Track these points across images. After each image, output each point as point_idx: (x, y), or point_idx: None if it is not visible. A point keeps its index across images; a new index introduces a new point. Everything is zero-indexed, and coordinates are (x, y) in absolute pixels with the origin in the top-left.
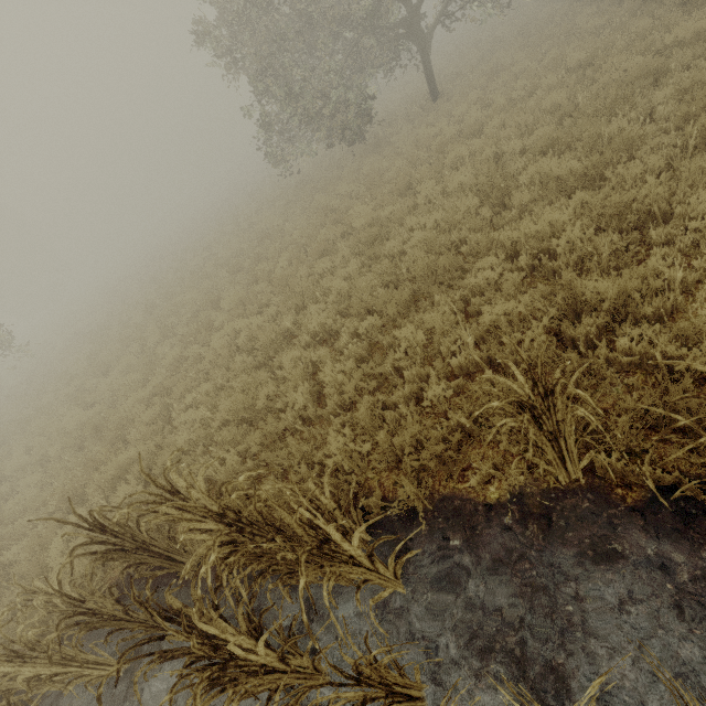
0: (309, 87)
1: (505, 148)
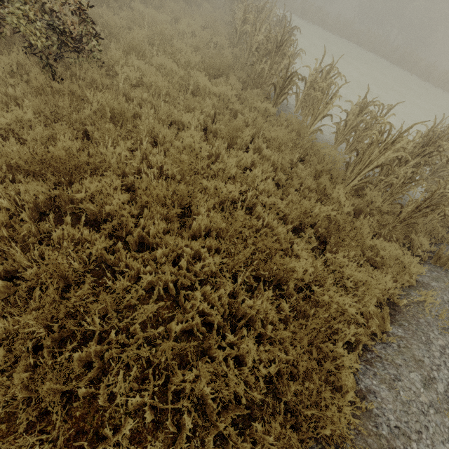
0: None
1: None
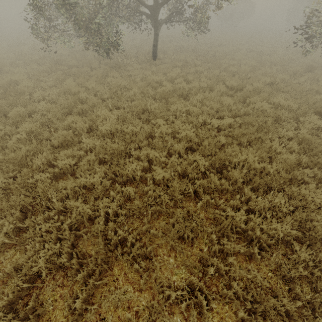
0: (82, 3)
1: (209, 120)
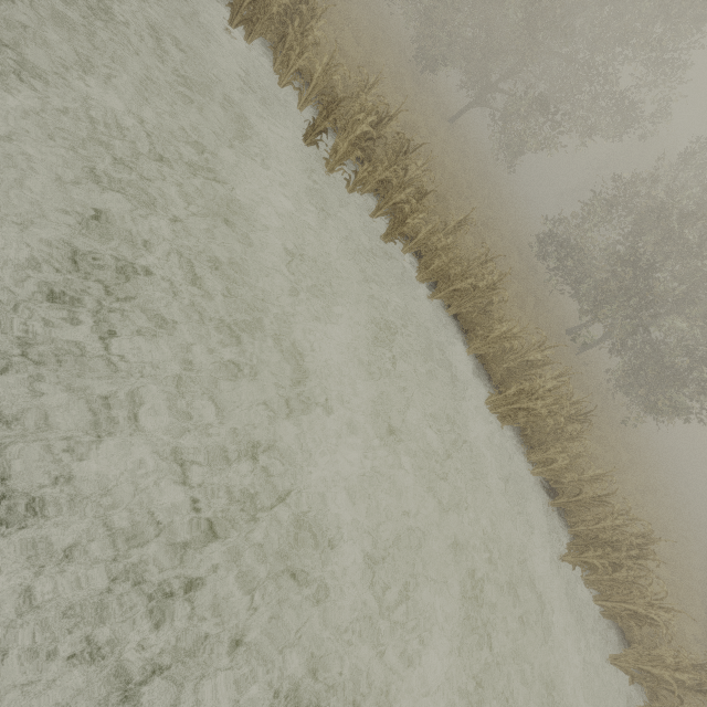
0: (449, 8)
1: (426, 141)
